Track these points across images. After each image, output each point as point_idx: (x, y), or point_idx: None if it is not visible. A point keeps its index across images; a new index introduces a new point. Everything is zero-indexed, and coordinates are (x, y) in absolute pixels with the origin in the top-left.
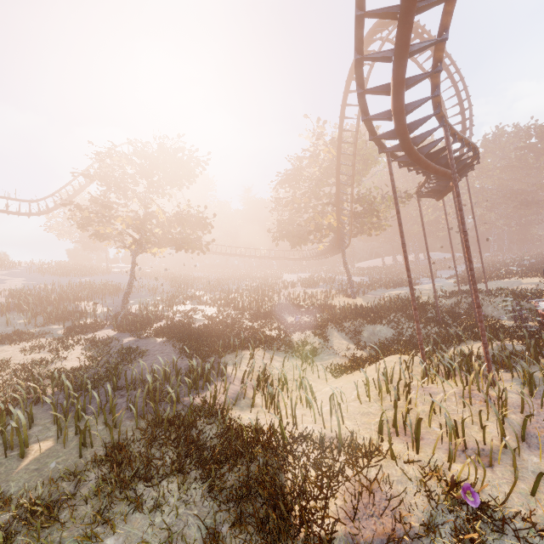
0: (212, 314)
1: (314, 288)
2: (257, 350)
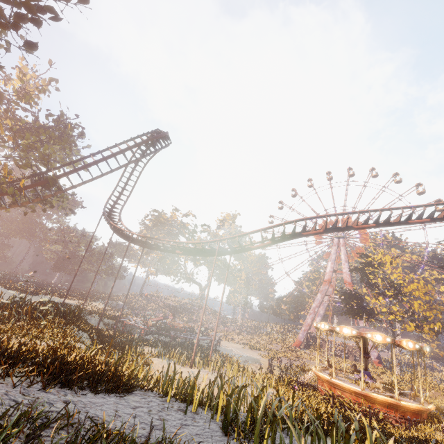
0: None
1: None
2: None
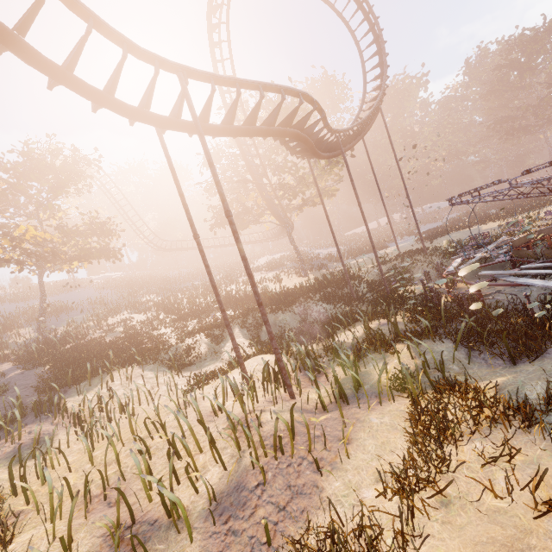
0: (133, 325)
1: (275, 270)
2: (131, 368)
